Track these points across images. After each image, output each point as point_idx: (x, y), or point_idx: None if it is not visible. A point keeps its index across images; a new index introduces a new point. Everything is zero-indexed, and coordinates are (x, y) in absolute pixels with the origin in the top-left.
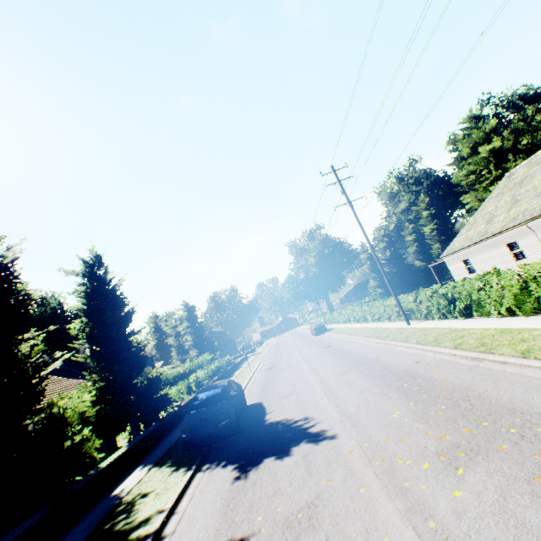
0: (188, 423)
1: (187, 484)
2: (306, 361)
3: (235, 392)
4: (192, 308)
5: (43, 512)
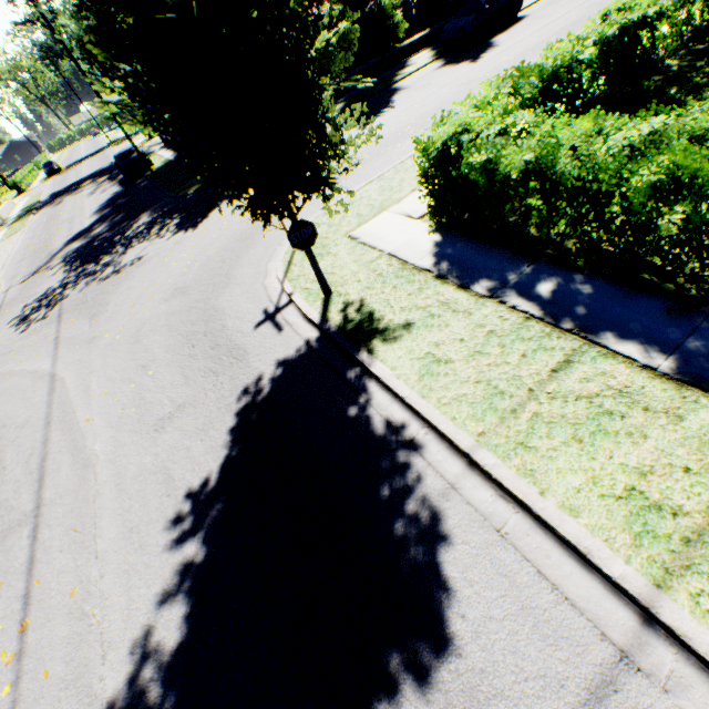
0: (446, 28)
1: (425, 67)
2: None
3: (486, 8)
4: None
5: (378, 60)
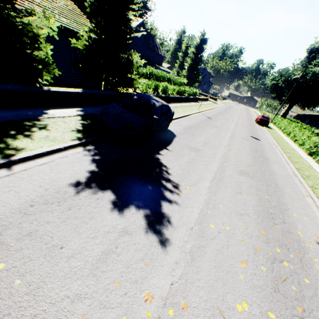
0: (107, 109)
1: (62, 149)
2: (232, 135)
3: (156, 117)
4: (204, 41)
5: None
